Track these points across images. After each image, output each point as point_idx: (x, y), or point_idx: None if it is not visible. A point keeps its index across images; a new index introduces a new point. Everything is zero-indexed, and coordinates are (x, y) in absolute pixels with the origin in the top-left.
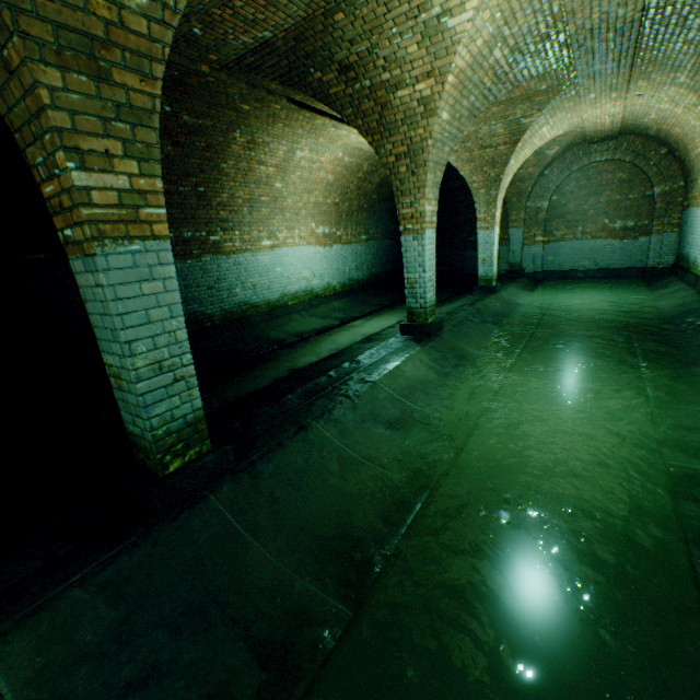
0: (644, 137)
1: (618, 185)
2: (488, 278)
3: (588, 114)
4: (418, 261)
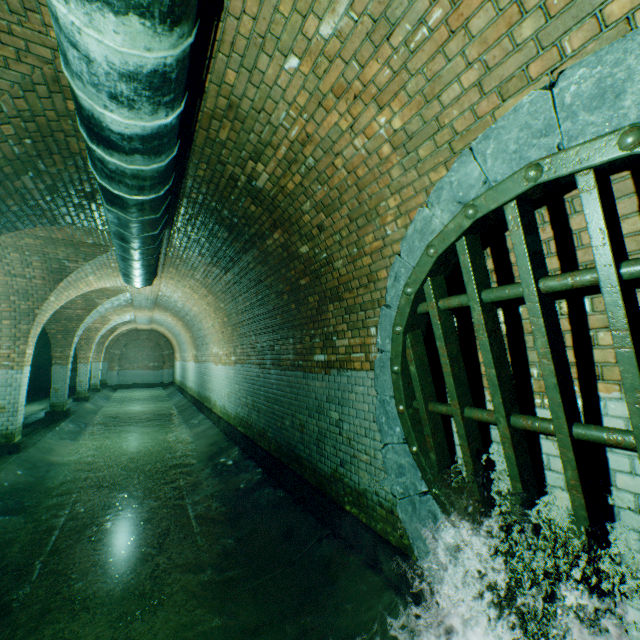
0: (160, 333)
1: (152, 348)
2: (97, 384)
3: (140, 326)
4: (85, 373)
